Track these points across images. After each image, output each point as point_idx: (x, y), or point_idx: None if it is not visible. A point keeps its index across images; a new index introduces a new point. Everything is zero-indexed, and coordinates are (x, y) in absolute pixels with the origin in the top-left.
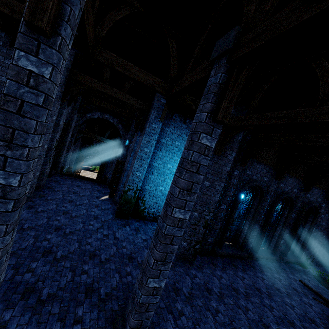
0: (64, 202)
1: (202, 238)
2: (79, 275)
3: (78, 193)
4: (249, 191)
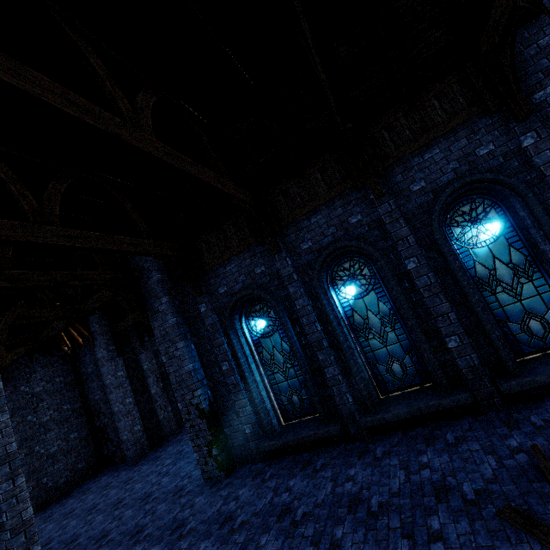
0: (171, 445)
1: (212, 435)
2: (84, 527)
3: None
4: (267, 306)
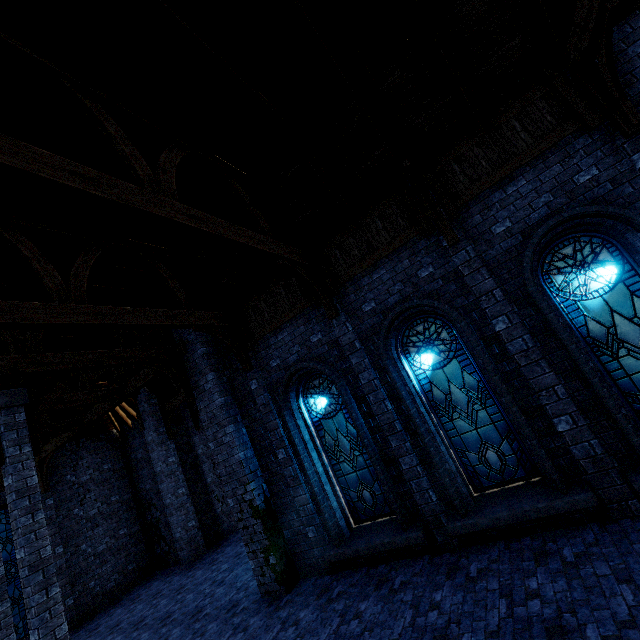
0: (229, 545)
1: (268, 539)
2: None
3: None
4: (327, 380)
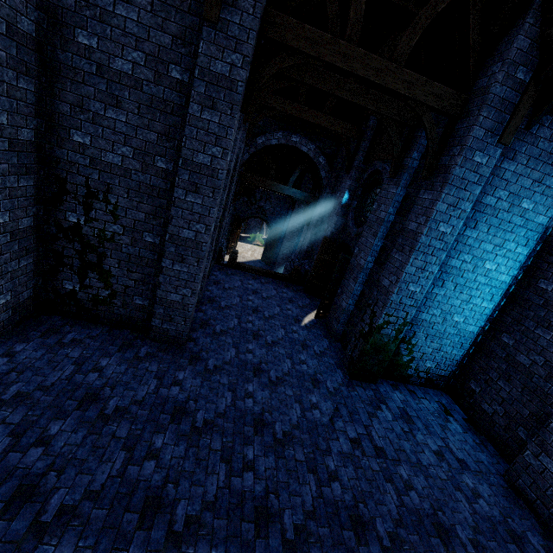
0: (245, 339)
1: None
2: None
3: (261, 309)
4: None
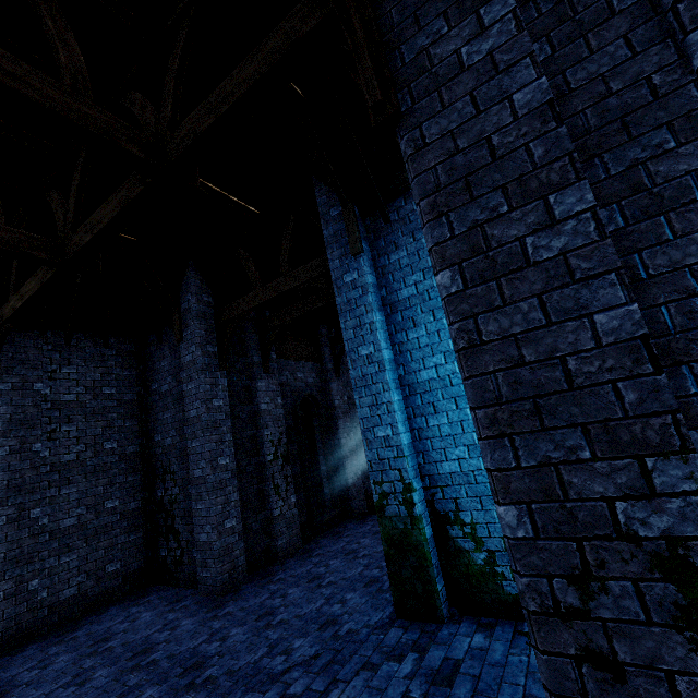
0: (295, 584)
1: None
2: None
3: (360, 550)
4: None
